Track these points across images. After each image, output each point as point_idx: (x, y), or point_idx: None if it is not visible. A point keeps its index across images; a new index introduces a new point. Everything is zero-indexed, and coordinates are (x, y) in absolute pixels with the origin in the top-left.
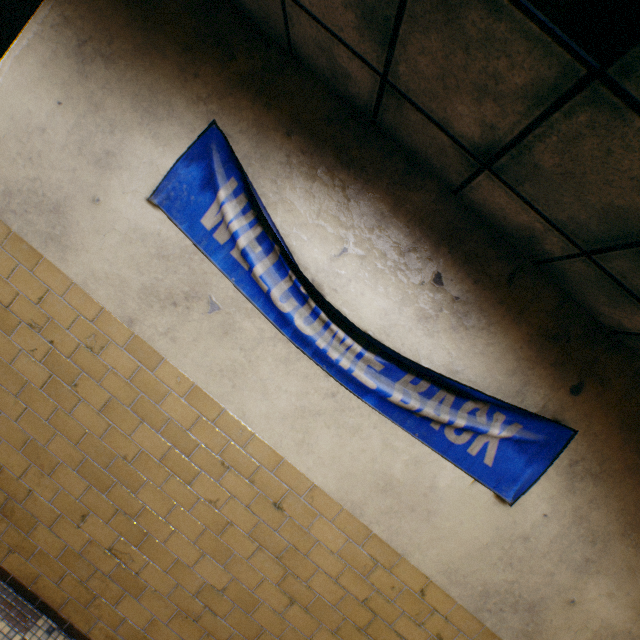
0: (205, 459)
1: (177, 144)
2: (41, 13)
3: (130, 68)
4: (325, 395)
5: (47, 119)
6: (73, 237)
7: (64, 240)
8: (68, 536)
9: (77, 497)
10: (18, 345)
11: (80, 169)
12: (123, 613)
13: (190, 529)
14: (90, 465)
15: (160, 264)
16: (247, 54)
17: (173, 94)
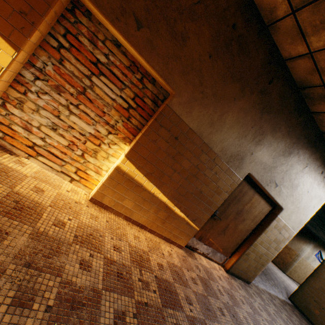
0: (310, 269)
1: (317, 251)
2: (312, 245)
3: (316, 247)
4: (319, 263)
5: (310, 252)
6: (309, 258)
7: (308, 259)
8: (301, 277)
9: (302, 274)
10: (303, 266)
11: (311, 254)
12: (302, 281)
13: (308, 274)
14: (304, 272)
15: (313, 258)
16: (323, 245)
17: (318, 248)
